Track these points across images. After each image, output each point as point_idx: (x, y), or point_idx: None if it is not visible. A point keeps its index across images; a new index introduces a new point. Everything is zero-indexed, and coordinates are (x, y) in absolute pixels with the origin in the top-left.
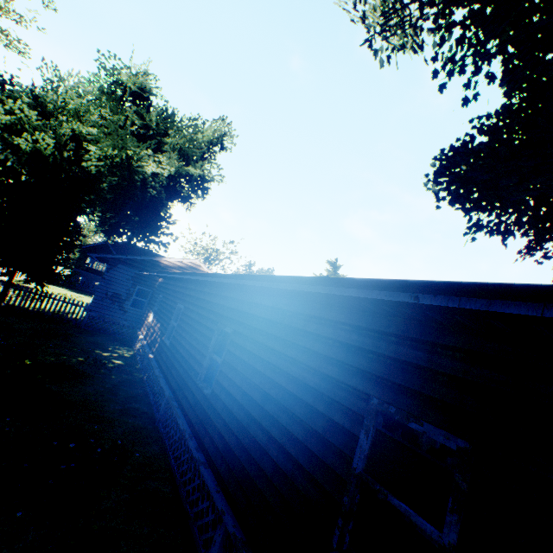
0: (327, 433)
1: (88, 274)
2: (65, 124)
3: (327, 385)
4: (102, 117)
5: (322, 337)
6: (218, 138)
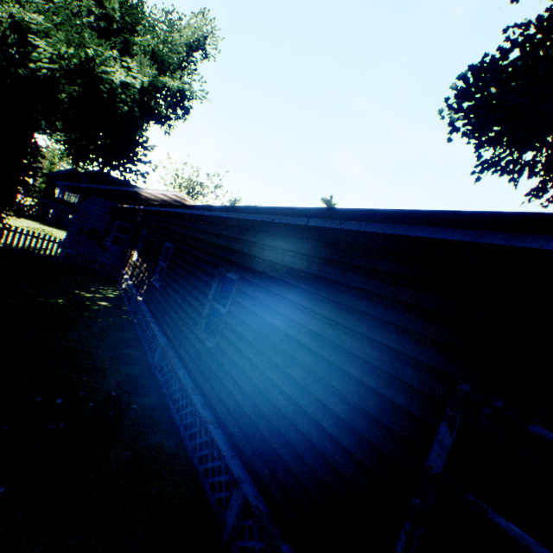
0: (383, 416)
1: (59, 206)
2: None
3: (381, 357)
4: None
5: (373, 294)
6: (198, 41)
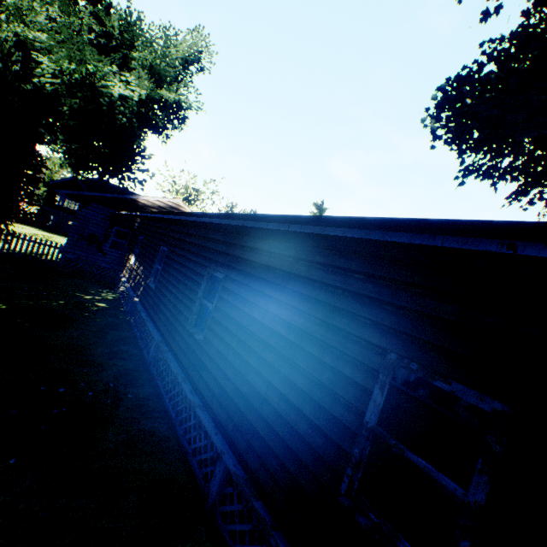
0: (334, 385)
1: (59, 213)
2: (4, 26)
3: (335, 337)
4: (51, 19)
5: (330, 286)
6: (194, 55)
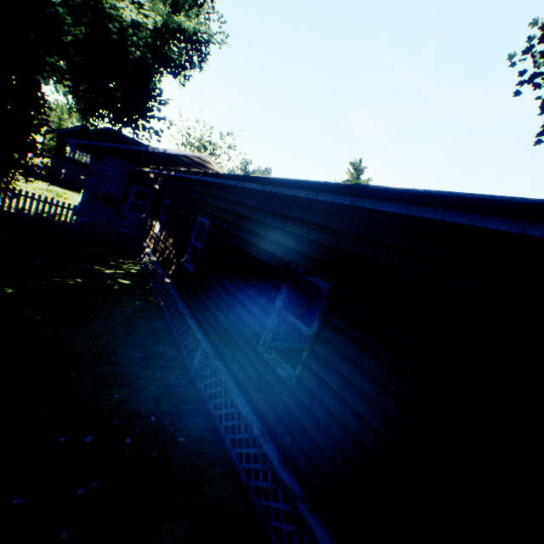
0: None
1: (71, 166)
2: None
3: None
4: None
5: None
6: None
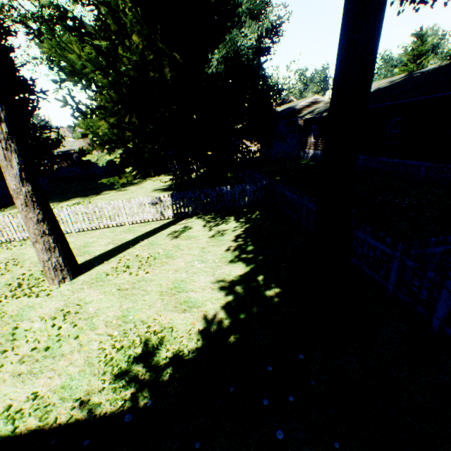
0: None
1: None
2: None
3: None
4: None
5: None
6: None
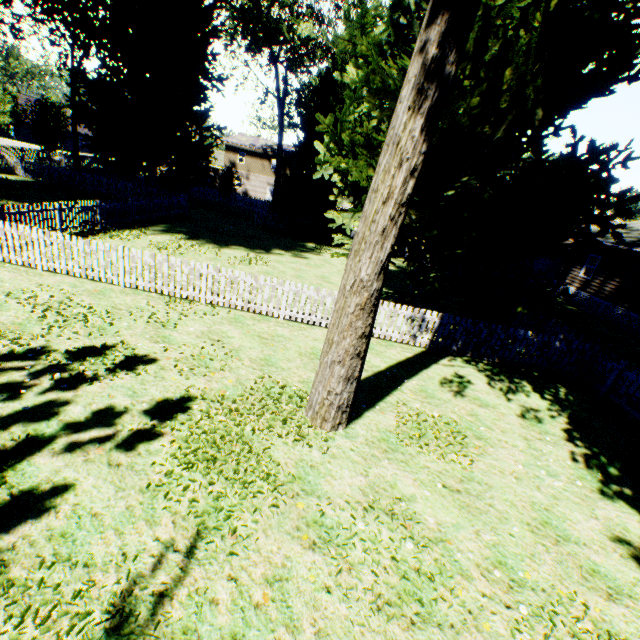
0: None
1: None
2: None
3: None
4: None
5: None
6: None
